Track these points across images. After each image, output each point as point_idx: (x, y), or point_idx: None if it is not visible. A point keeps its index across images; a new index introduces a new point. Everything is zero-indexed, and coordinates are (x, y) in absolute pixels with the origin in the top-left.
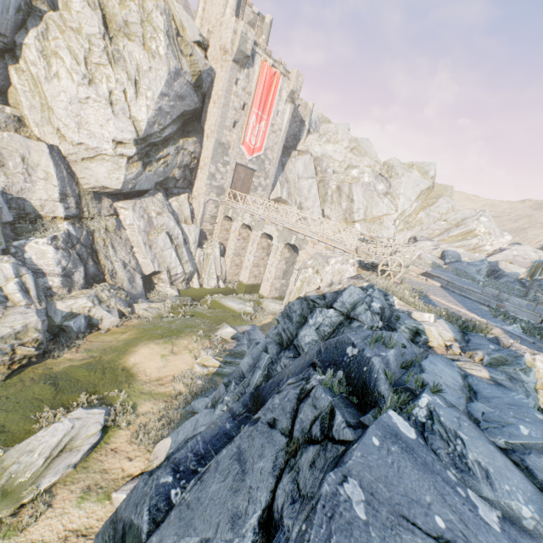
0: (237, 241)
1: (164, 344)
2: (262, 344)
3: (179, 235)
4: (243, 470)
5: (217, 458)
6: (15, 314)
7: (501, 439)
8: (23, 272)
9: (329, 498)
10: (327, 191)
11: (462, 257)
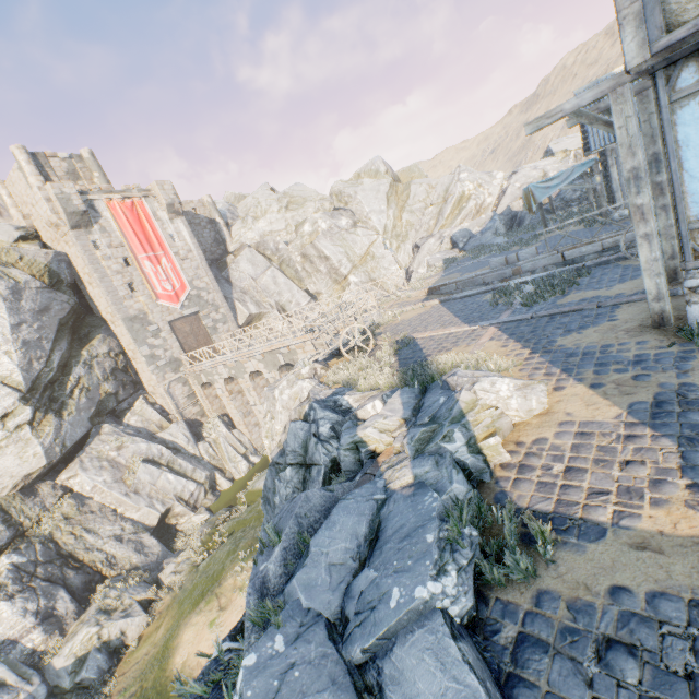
0: (233, 402)
1: (207, 605)
2: None
3: (162, 450)
4: None
5: None
6: None
7: (357, 649)
8: None
9: None
10: (295, 268)
11: (472, 230)
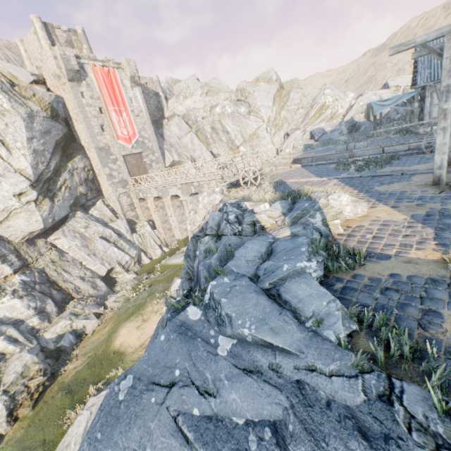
0: (157, 212)
1: (135, 318)
2: (181, 285)
3: (111, 233)
4: None
5: None
6: (13, 361)
7: (266, 283)
8: (4, 329)
9: (107, 397)
10: (206, 136)
11: (325, 129)
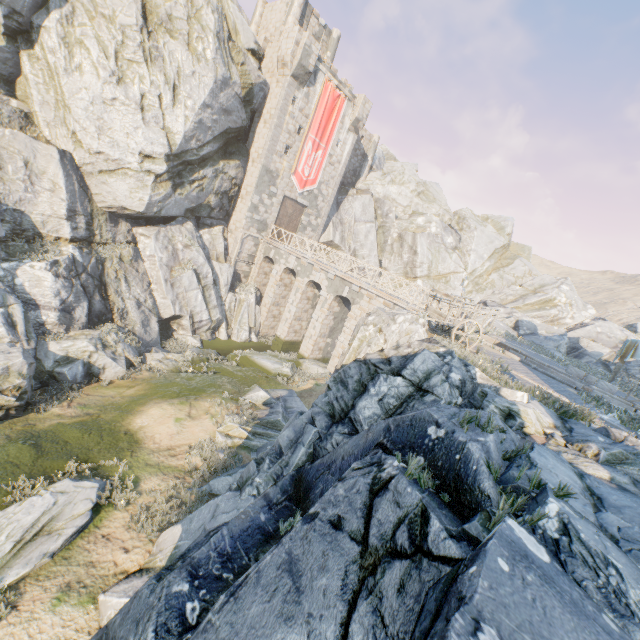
0: (277, 287)
1: (180, 404)
2: (308, 415)
3: (208, 274)
4: (297, 587)
5: (258, 566)
6: None
7: None
8: (11, 301)
9: None
10: (386, 239)
11: (539, 329)
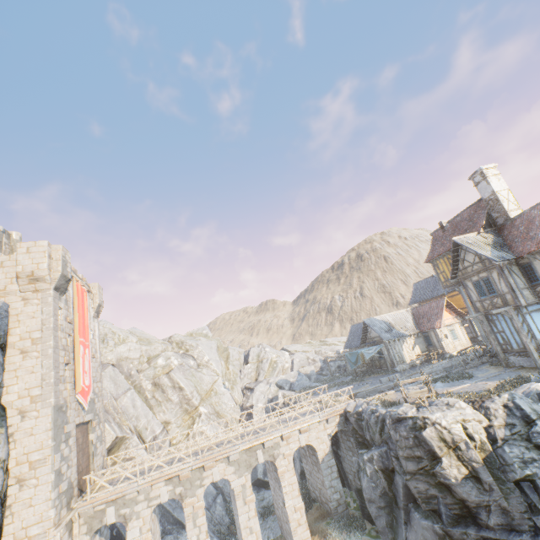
0: None
1: None
2: None
3: None
4: None
5: None
6: None
7: None
8: None
9: None
10: (145, 395)
11: (289, 379)
